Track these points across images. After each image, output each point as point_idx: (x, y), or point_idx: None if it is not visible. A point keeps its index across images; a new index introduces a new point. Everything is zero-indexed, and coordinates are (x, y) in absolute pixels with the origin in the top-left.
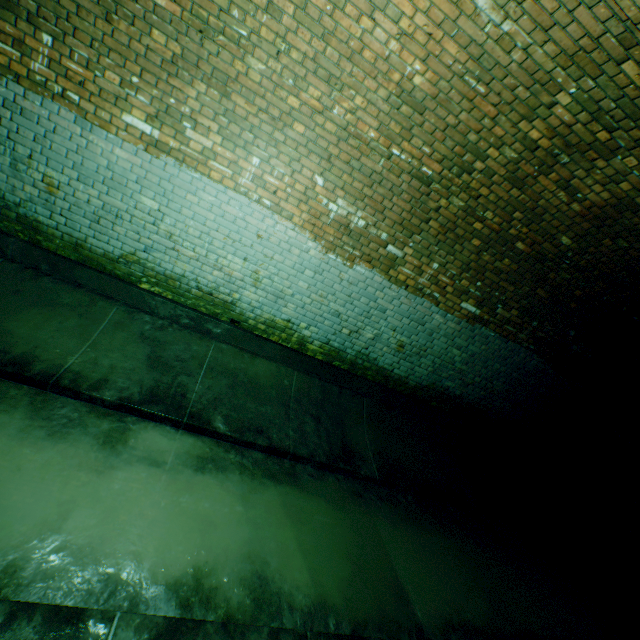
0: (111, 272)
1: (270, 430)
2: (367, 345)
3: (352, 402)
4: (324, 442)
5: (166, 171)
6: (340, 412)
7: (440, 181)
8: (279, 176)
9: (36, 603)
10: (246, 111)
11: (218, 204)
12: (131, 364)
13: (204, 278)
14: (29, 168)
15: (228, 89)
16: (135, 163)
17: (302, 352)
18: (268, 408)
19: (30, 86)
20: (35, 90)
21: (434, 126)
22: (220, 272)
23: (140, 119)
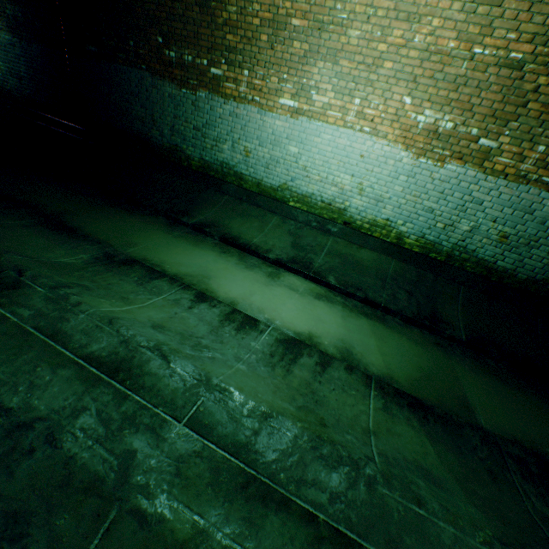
0: (274, 197)
1: (367, 290)
2: (463, 237)
3: (447, 287)
4: (413, 307)
5: (302, 127)
6: (433, 292)
7: (534, 60)
8: (374, 107)
9: (241, 311)
10: (349, 69)
11: (333, 140)
12: (283, 245)
13: (325, 194)
14: (238, 145)
15: (336, 59)
16: (285, 127)
17: (399, 245)
18: (367, 279)
19: (239, 101)
20: (241, 102)
21: (516, 10)
22: (335, 188)
23: (287, 99)
